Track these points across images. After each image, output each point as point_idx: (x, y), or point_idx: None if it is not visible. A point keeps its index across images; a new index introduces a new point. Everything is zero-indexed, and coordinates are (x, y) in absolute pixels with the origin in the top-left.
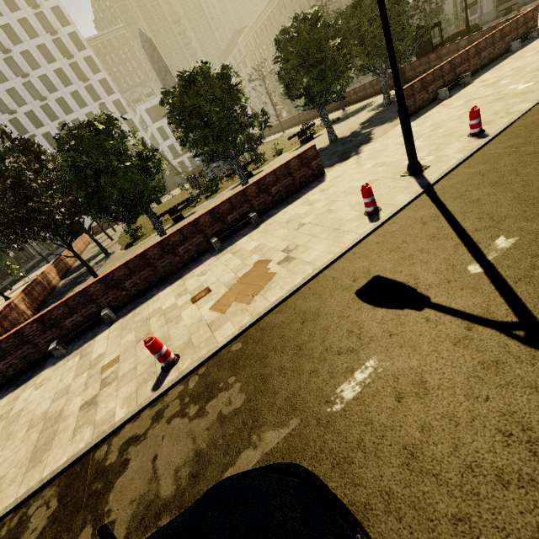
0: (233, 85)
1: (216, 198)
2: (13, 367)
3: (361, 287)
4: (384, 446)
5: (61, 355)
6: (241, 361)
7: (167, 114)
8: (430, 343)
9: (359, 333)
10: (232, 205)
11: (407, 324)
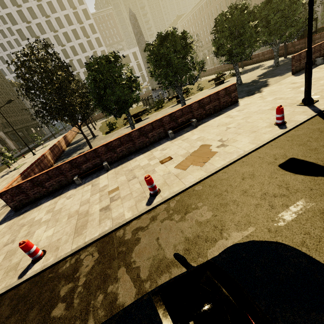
0: (188, 43)
1: (161, 111)
2: (52, 186)
3: (282, 163)
4: (322, 246)
5: (79, 184)
6: (204, 195)
7: (146, 56)
8: None
9: (287, 187)
10: (182, 112)
11: (322, 184)
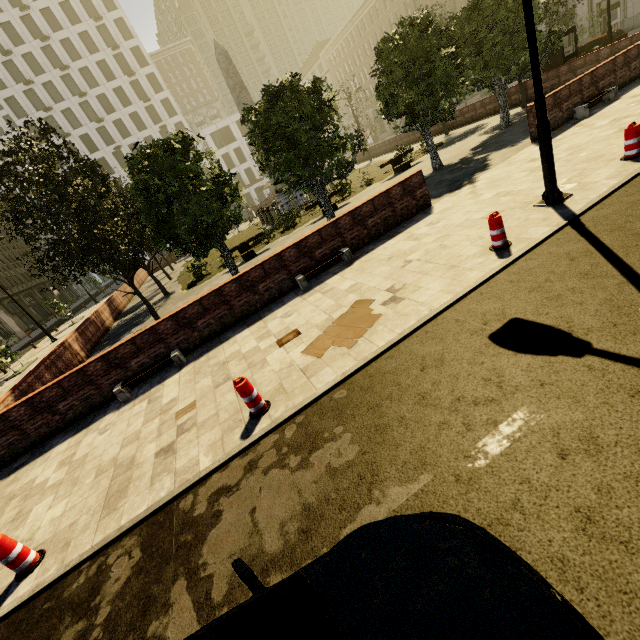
0: (325, 101)
1: (293, 233)
2: (74, 409)
3: (496, 331)
4: (549, 508)
5: (126, 399)
6: (348, 410)
7: (247, 133)
8: (598, 394)
9: (499, 382)
10: (322, 238)
11: (563, 373)
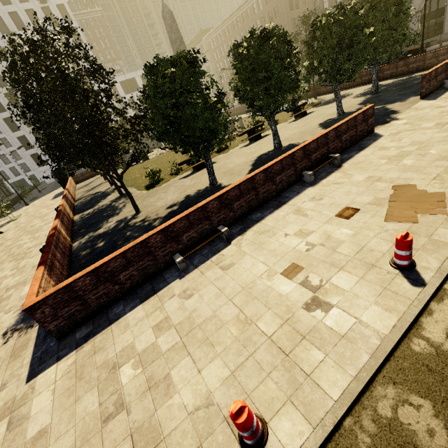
0: (292, 49)
1: (230, 152)
2: (131, 279)
3: None
4: None
5: (185, 269)
6: None
7: (232, 65)
8: None
9: None
10: (318, 145)
11: None
